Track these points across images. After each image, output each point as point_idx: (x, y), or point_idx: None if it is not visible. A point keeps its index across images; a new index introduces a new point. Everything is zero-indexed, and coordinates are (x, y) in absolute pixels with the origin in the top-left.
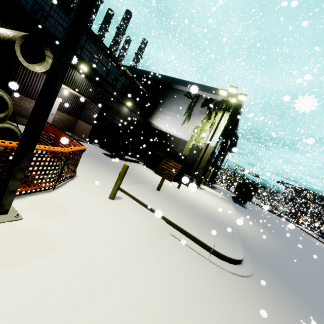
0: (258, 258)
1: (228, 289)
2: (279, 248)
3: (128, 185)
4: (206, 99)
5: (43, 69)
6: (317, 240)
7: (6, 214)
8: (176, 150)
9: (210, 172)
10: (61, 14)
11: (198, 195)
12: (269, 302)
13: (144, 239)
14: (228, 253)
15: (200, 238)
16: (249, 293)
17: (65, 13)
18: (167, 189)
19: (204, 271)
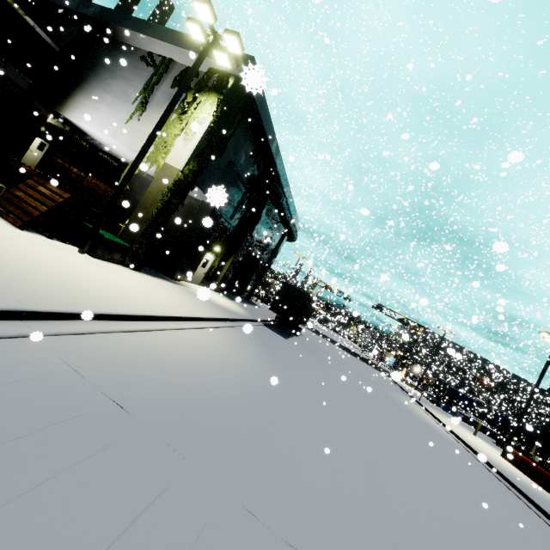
0: None
1: None
2: (208, 395)
3: None
4: (184, 71)
5: None
6: (415, 402)
7: None
8: (140, 200)
9: (227, 263)
10: None
11: (78, 263)
12: None
13: None
14: None
15: None
16: None
17: None
18: None
19: None
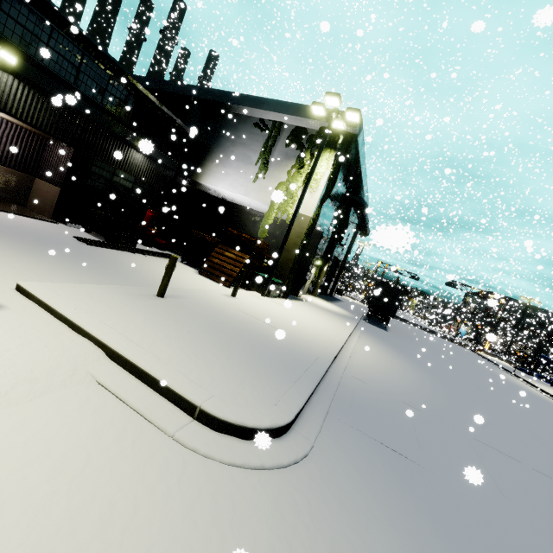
0: (353, 418)
1: (167, 518)
2: (422, 393)
3: (65, 284)
4: (295, 131)
5: None
6: (511, 375)
7: None
8: (254, 234)
9: (322, 271)
10: None
11: (278, 308)
12: (305, 535)
13: None
14: (239, 416)
15: (173, 386)
16: (246, 519)
17: None
18: (196, 296)
19: (116, 473)
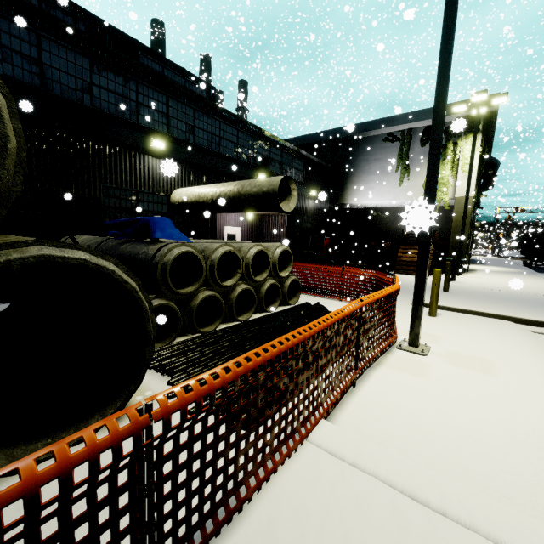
0: None
1: None
2: None
3: None
4: (426, 131)
5: (292, 205)
6: None
7: (419, 346)
8: (398, 227)
9: None
10: (228, 130)
11: (485, 280)
12: None
13: (526, 341)
14: None
15: None
16: None
17: (231, 126)
18: None
19: None
